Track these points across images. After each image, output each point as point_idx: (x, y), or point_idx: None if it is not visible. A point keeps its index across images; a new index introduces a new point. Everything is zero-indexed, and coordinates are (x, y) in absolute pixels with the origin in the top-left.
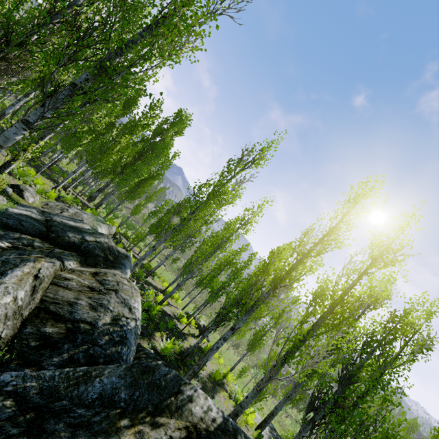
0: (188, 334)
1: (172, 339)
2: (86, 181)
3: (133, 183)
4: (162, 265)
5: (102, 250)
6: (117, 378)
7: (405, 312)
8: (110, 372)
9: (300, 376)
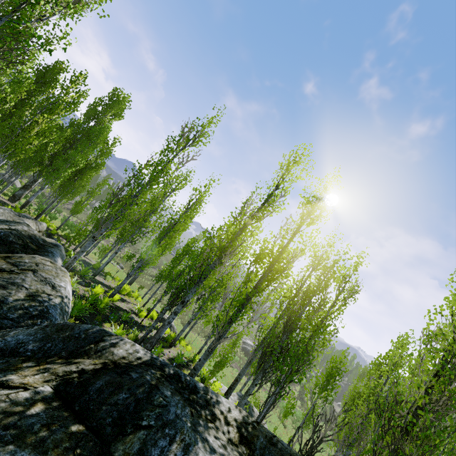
0: (148, 326)
1: (122, 326)
2: (8, 180)
3: (66, 175)
4: (118, 267)
5: (19, 238)
6: (25, 336)
7: (334, 263)
8: (17, 332)
9: (258, 341)
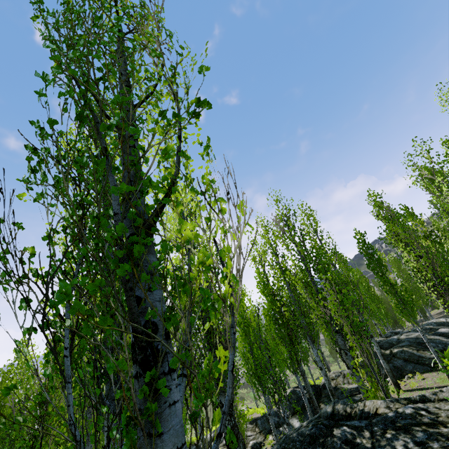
0: None
1: None
2: None
3: None
4: None
5: None
6: None
7: None
8: None
9: None
